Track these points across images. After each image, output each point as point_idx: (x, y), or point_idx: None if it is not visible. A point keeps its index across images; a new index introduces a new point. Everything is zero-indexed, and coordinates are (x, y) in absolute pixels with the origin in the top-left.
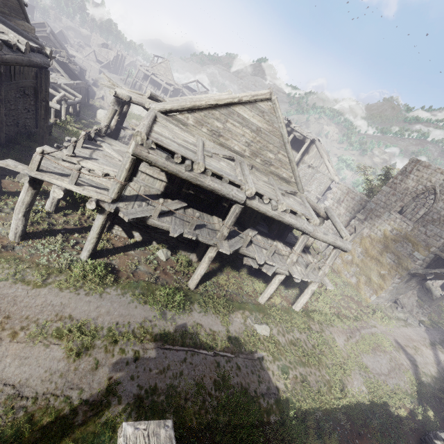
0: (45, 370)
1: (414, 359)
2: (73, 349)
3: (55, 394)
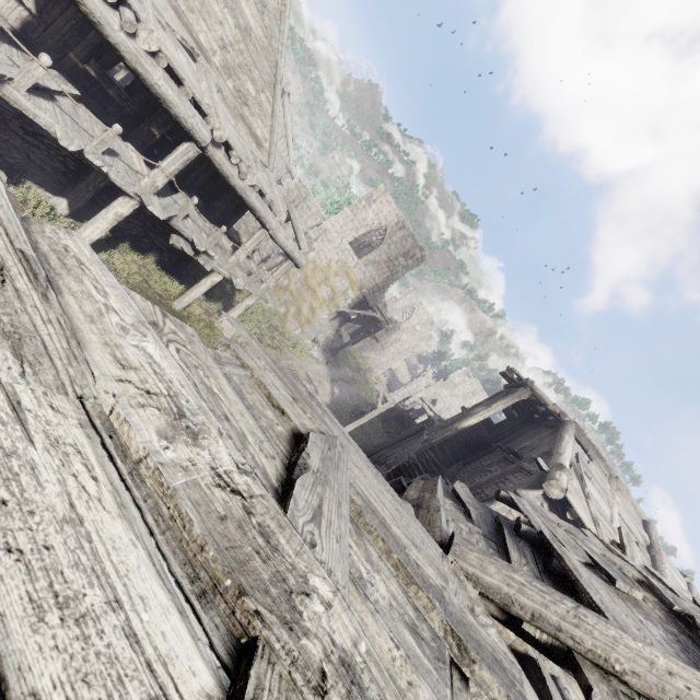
0: None
1: (317, 390)
2: None
3: None
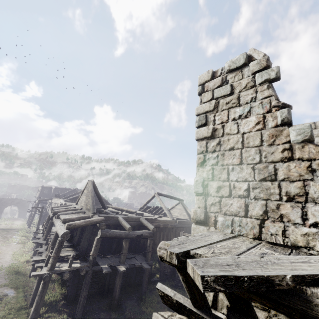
0: None
1: None
2: None
3: None
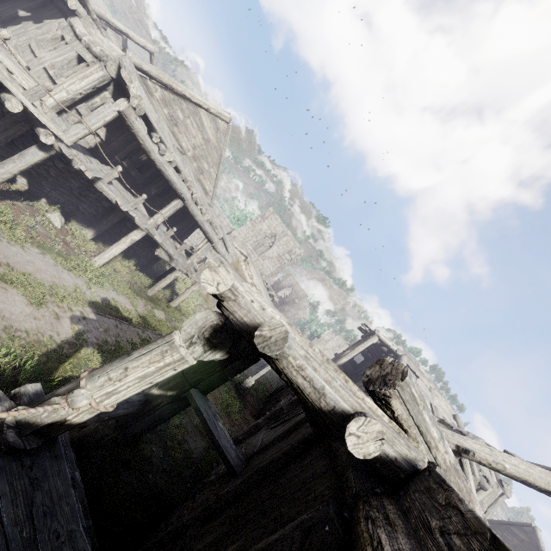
0: (20, 311)
1: None
2: (34, 298)
3: (41, 331)
